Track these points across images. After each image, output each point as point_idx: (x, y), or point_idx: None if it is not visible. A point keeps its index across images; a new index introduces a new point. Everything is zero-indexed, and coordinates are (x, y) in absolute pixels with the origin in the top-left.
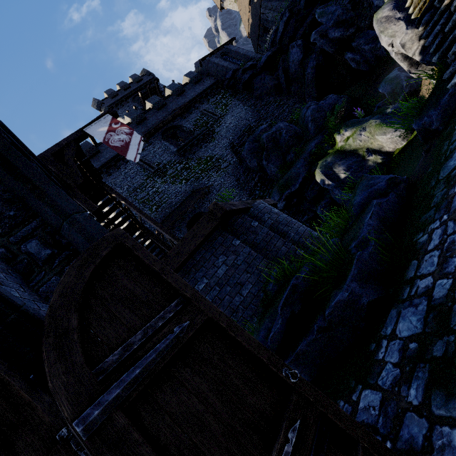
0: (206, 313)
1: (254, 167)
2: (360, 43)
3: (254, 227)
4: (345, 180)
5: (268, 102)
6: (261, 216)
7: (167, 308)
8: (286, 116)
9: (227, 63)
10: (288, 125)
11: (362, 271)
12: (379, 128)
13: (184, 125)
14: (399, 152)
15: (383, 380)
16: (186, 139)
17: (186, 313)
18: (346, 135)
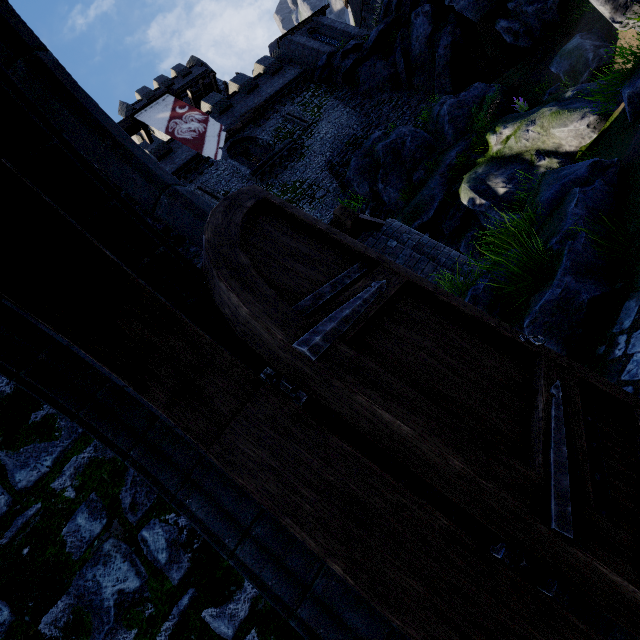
0: (403, 277)
1: (365, 194)
2: (521, 3)
3: (391, 248)
4: (505, 197)
5: (380, 102)
6: (397, 236)
7: (349, 269)
8: (408, 121)
9: (318, 43)
10: (414, 130)
11: (576, 263)
12: (557, 117)
13: (260, 136)
14: (586, 149)
15: (631, 372)
16: (263, 157)
17: (378, 273)
18: (505, 134)
